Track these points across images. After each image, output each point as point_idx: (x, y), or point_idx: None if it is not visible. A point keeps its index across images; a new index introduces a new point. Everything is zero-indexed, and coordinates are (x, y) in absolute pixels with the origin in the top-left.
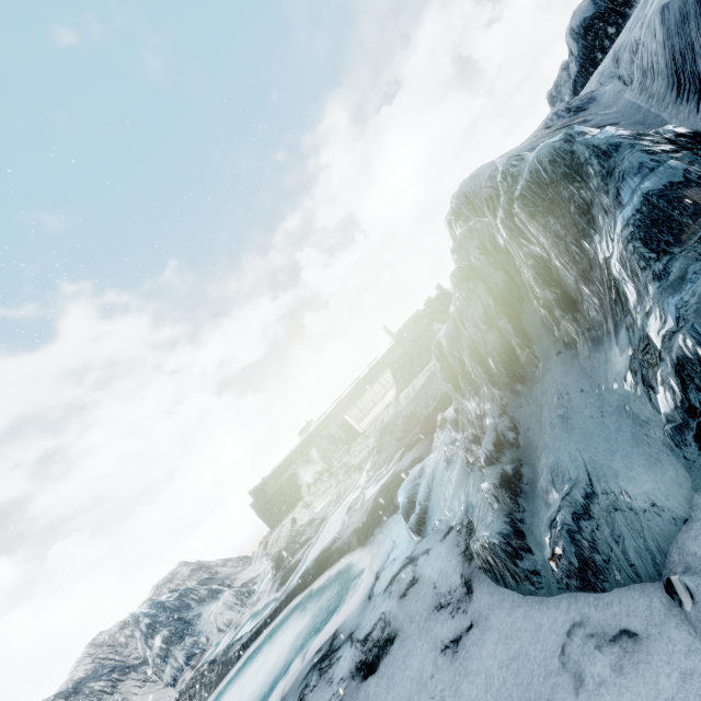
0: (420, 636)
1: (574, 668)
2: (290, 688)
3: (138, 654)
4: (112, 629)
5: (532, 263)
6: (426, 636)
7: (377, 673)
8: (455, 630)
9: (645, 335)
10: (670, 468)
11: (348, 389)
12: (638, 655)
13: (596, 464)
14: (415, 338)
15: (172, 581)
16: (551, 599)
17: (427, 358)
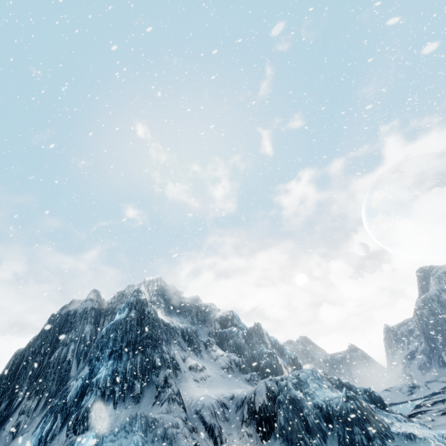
0: None
1: None
2: None
3: None
4: None
5: None
6: None
7: None
8: None
9: None
10: None
11: None
12: None
13: None
14: None
15: None
16: None
17: None
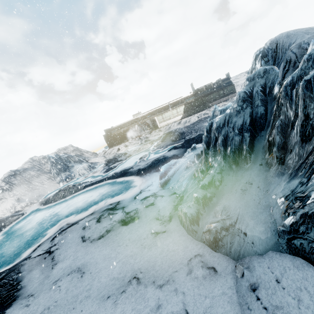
0: (146, 224)
1: (191, 267)
2: (97, 211)
3: (48, 169)
4: (39, 157)
5: (283, 118)
6: (148, 225)
7: (127, 226)
8: (159, 229)
9: (305, 192)
10: (269, 238)
11: (162, 106)
12: (213, 278)
13: (242, 218)
14: (202, 97)
15: (65, 150)
16: (196, 241)
17: (203, 109)
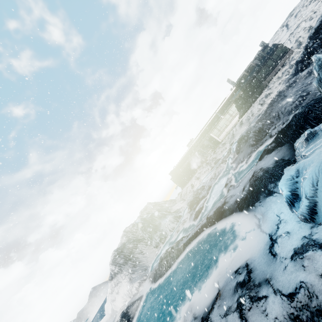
0: None
1: None
2: (224, 288)
3: (141, 235)
4: (129, 226)
5: None
6: None
7: None
8: None
9: None
10: None
11: (210, 120)
12: None
13: None
14: (250, 82)
15: (146, 209)
16: None
17: (258, 93)
